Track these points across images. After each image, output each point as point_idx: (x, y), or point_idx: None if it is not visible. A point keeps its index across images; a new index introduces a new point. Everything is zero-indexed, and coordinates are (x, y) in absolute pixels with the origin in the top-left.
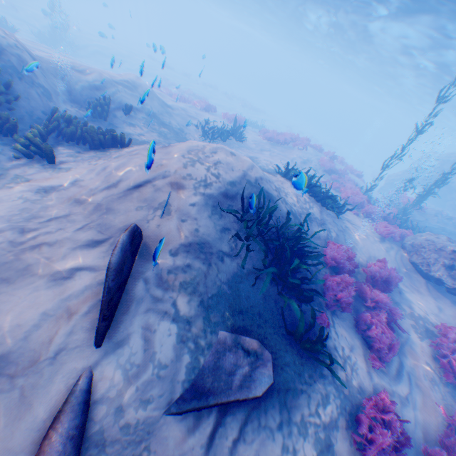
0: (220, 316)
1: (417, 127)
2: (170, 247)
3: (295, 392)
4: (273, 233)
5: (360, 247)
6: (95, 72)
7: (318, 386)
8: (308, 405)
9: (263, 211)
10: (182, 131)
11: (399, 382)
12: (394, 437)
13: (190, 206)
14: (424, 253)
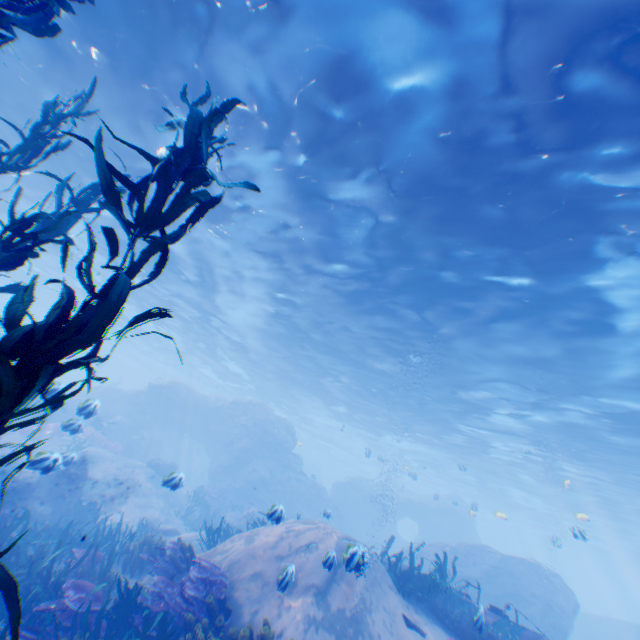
0: None
1: None
2: None
3: None
4: None
5: None
6: None
7: None
8: None
9: None
10: None
11: None
12: None
13: None
14: None
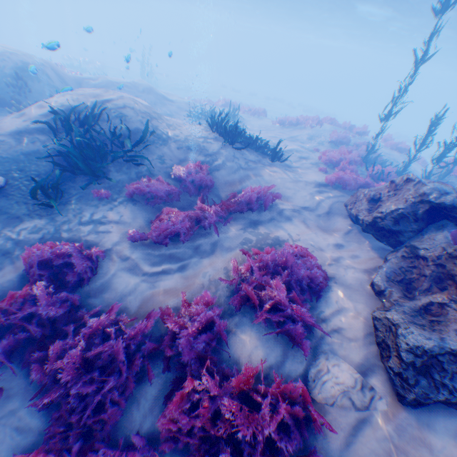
0: (0, 167)
1: (414, 56)
2: (2, 131)
3: (13, 216)
4: (105, 138)
5: (262, 182)
6: (103, 79)
7: (41, 223)
8: (16, 226)
9: (104, 123)
10: (171, 116)
11: (157, 264)
12: (49, 254)
13: (38, 115)
14: (358, 191)
